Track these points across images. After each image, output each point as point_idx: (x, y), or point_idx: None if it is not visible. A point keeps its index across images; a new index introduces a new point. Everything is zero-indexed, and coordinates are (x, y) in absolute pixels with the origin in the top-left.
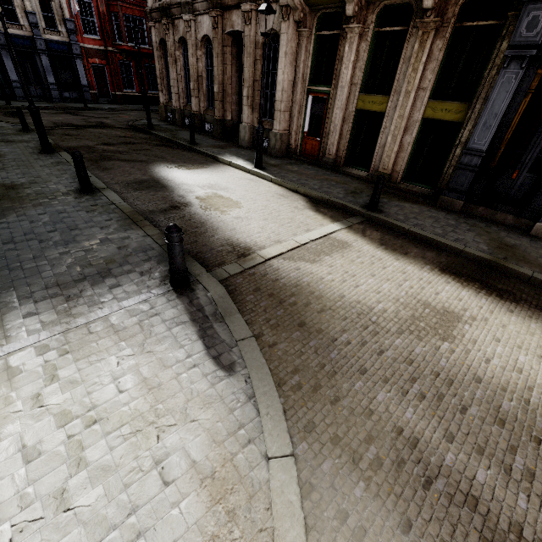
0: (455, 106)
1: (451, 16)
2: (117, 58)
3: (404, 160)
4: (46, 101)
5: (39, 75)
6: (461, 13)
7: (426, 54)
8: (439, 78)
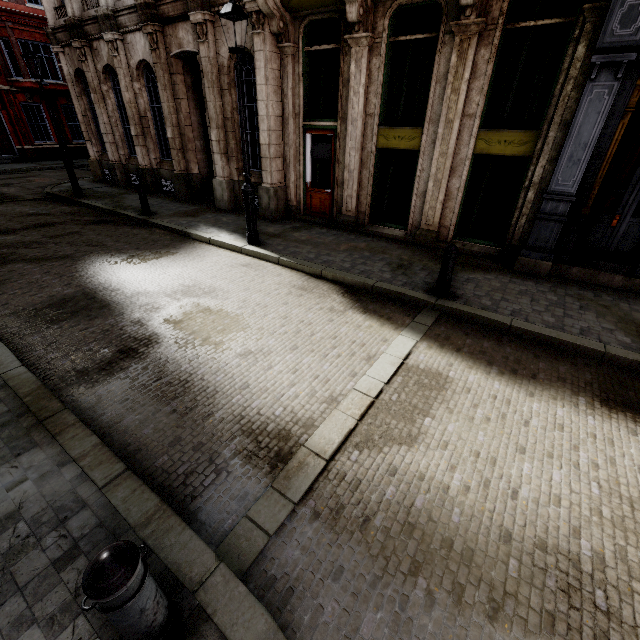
0: (517, 135)
1: (498, 15)
2: (17, 100)
3: (454, 211)
4: None
5: None
6: (510, 11)
7: (469, 69)
8: (489, 99)
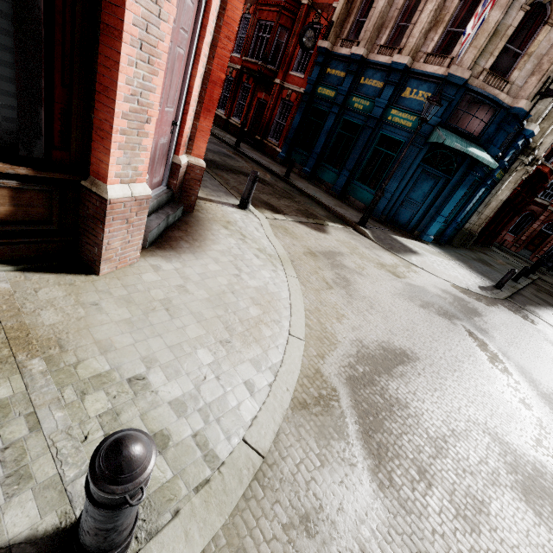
0: None
1: None
2: None
3: None
4: None
5: None
6: None
7: None
8: None
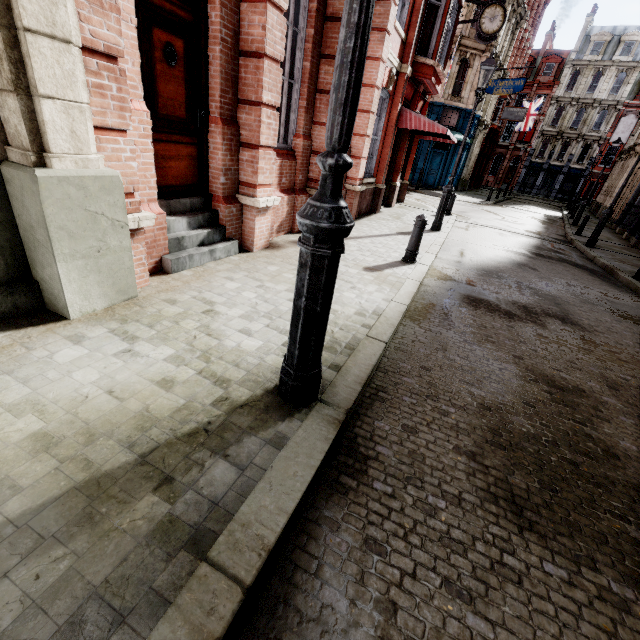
0: None
1: None
2: None
3: None
4: (545, 197)
5: (552, 184)
6: None
7: None
8: None
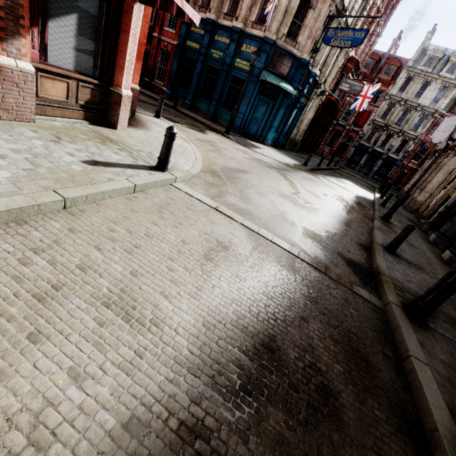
0: None
1: None
2: None
3: None
4: (364, 175)
5: (372, 166)
6: None
7: None
8: None
